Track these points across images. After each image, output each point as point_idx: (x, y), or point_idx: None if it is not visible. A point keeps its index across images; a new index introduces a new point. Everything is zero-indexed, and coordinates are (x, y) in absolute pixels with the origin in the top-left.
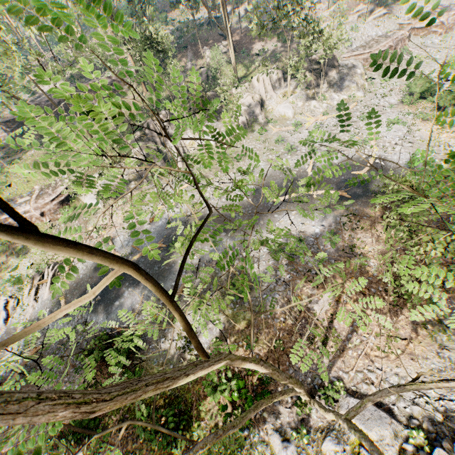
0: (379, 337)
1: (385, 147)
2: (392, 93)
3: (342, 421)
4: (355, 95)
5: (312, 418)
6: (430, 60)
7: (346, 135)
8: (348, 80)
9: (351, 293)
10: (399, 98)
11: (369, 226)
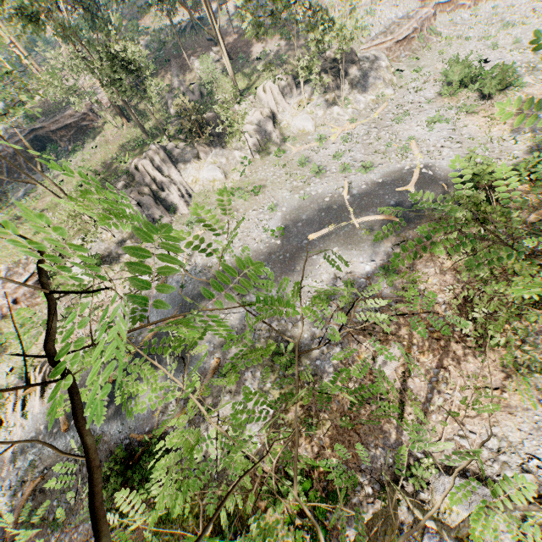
0: (465, 391)
1: (430, 152)
2: (426, 85)
3: (452, 539)
4: (384, 94)
5: (402, 511)
6: (463, 40)
7: (382, 144)
8: (373, 77)
9: (422, 341)
10: (436, 90)
11: (428, 253)
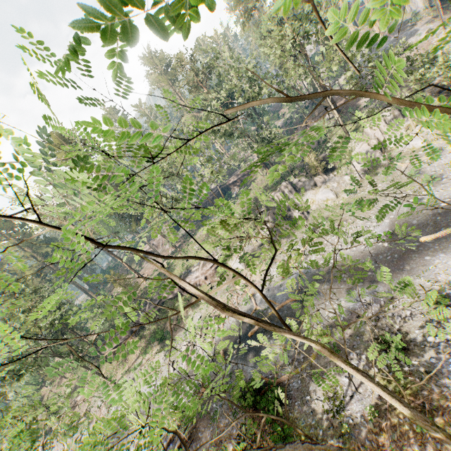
0: None
1: None
2: None
3: None
4: None
5: None
6: None
7: None
8: None
9: None
10: None
11: None
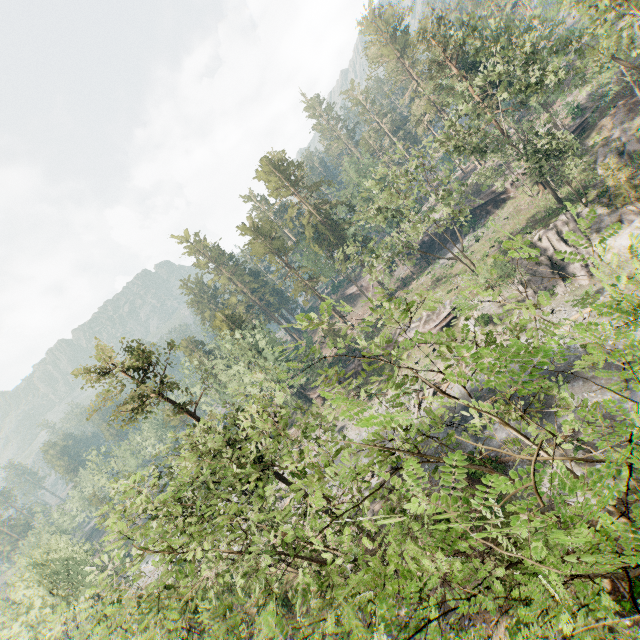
0: None
1: None
2: None
3: None
4: None
5: None
6: None
7: None
8: None
9: None
10: None
11: None
